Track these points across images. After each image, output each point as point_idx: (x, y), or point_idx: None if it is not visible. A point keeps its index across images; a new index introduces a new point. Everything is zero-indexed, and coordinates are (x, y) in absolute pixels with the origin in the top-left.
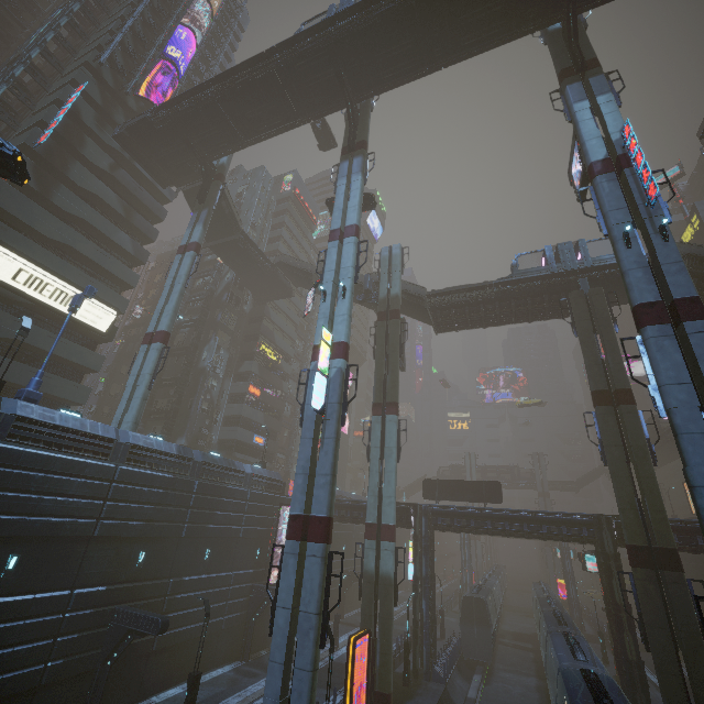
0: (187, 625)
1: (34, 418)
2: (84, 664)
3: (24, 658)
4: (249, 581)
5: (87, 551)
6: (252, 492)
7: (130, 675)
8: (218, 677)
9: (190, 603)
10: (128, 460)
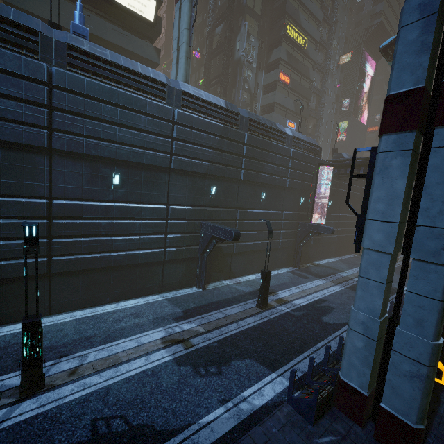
0: (254, 241)
1: (85, 50)
2: (189, 253)
3: (149, 243)
4: (295, 219)
5: (170, 180)
6: (294, 151)
7: (222, 264)
8: (279, 274)
9: (254, 227)
10: (183, 107)
